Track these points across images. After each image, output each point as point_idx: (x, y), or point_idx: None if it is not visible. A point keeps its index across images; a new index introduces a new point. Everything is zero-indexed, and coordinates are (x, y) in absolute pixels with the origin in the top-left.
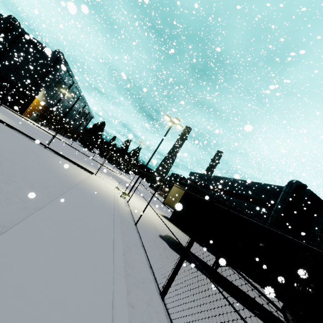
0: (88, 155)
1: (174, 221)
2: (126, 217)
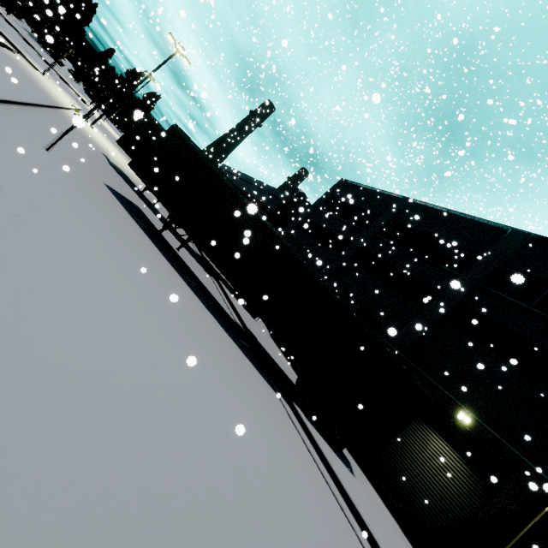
0: (41, 55)
1: (121, 144)
2: (67, 118)
